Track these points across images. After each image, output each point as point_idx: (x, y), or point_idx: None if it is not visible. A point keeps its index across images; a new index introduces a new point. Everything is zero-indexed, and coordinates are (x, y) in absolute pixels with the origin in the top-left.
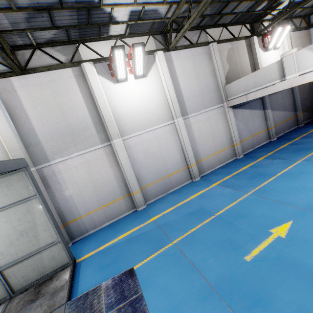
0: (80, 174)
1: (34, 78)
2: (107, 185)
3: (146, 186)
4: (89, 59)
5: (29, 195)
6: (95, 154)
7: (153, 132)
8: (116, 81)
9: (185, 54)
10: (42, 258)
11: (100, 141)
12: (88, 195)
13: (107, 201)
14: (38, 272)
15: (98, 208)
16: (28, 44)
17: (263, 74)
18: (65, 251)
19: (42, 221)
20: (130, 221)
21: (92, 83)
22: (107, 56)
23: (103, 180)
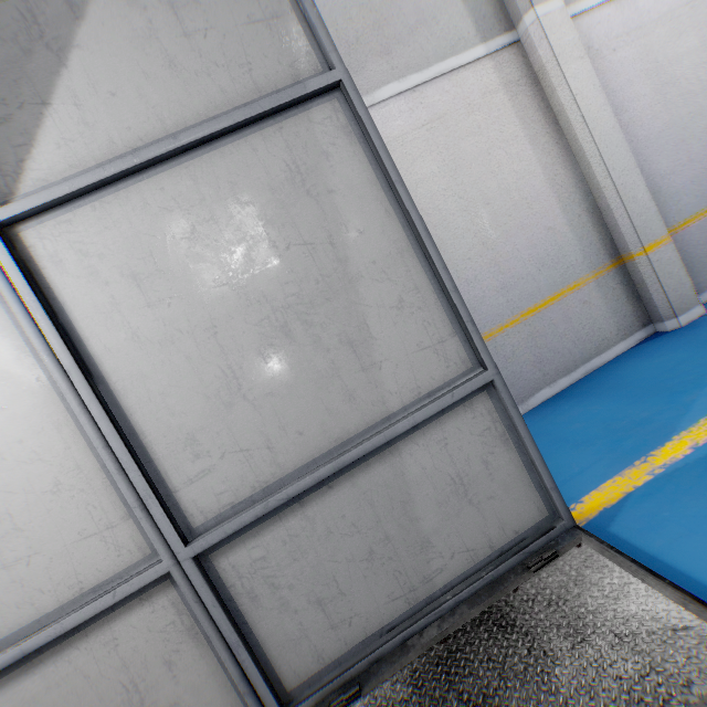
0: (418, 176)
1: None
2: (525, 223)
3: (678, 225)
4: None
5: (288, 79)
6: (464, 89)
7: None
8: None
9: None
10: (406, 487)
11: (474, 29)
12: (458, 268)
13: (534, 291)
14: (393, 577)
15: (502, 321)
16: None
17: None
18: (520, 451)
19: (376, 248)
20: (693, 352)
21: None
22: None
23: (507, 199)
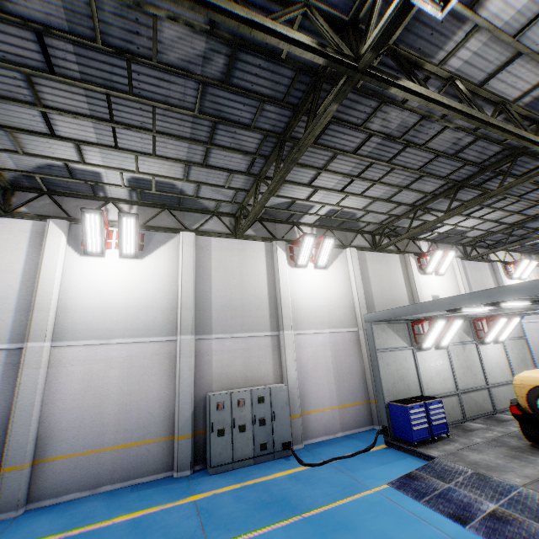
0: None
1: (472, 264)
2: None
3: None
4: (495, 260)
5: (520, 335)
6: None
7: (532, 324)
8: (508, 278)
9: None
10: None
11: None
12: None
13: None
14: None
15: None
16: (470, 244)
17: None
18: None
19: (527, 357)
20: None
21: (501, 276)
22: (503, 261)
23: None
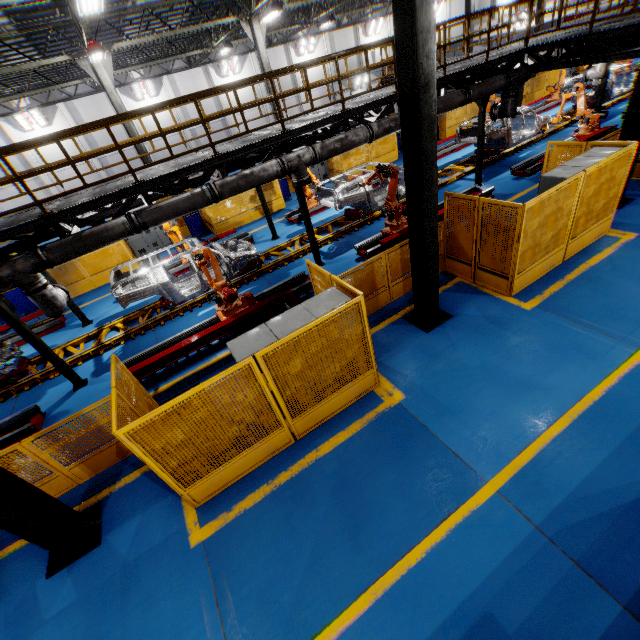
0: None
1: None
2: None
3: None
4: None
5: None
6: None
7: None
8: None
9: (458, 3)
10: None
11: None
12: None
13: None
14: None
15: None
16: None
17: (492, 25)
18: None
19: None
20: None
21: None
22: None
23: None
